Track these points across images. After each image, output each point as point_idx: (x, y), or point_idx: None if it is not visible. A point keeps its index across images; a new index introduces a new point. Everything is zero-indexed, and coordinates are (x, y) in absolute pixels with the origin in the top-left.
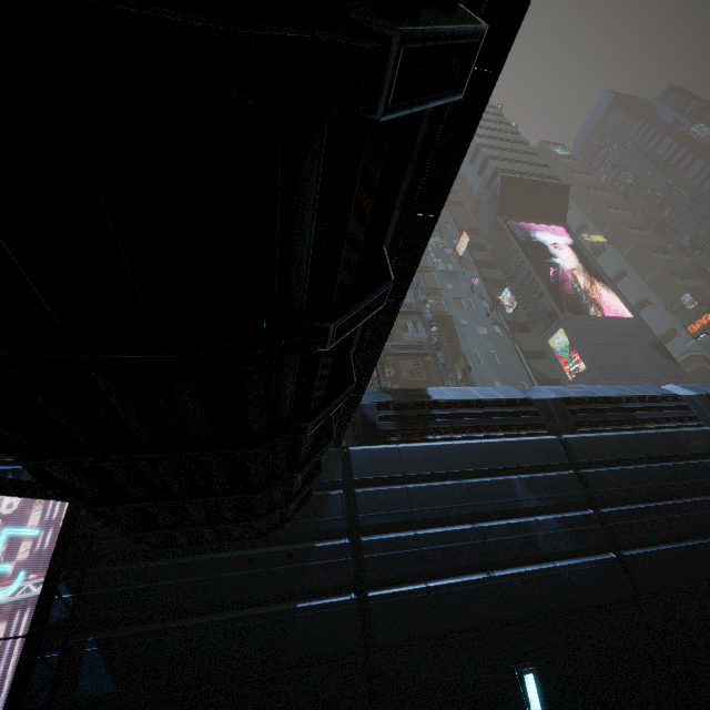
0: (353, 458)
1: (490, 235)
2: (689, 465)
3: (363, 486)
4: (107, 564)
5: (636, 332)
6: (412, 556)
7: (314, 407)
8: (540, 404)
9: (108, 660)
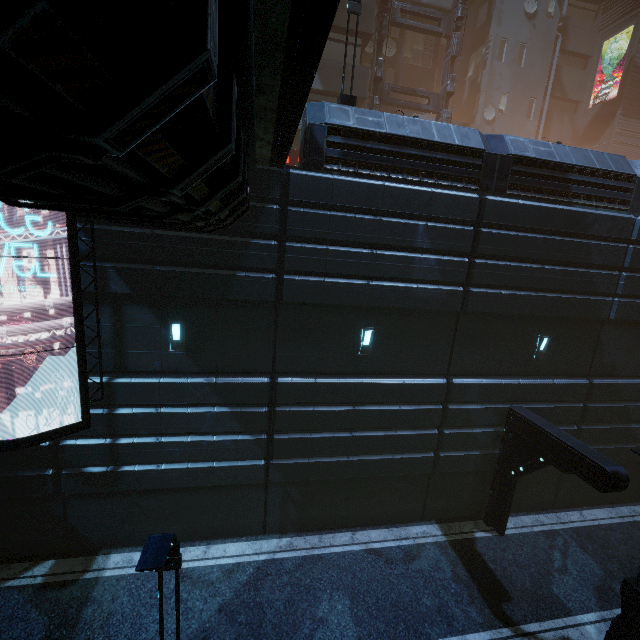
0: (291, 181)
1: None
2: (575, 243)
3: (296, 205)
4: (107, 224)
5: None
6: (319, 262)
7: (203, 197)
8: (489, 159)
9: (123, 278)
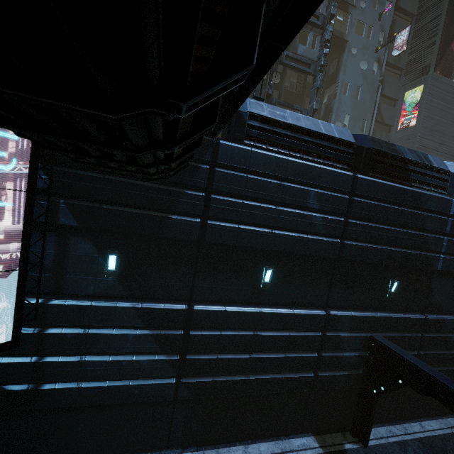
0: (220, 149)
1: None
2: (415, 213)
3: (222, 167)
4: (65, 166)
5: None
6: (236, 212)
7: (181, 136)
8: (358, 149)
9: (72, 212)
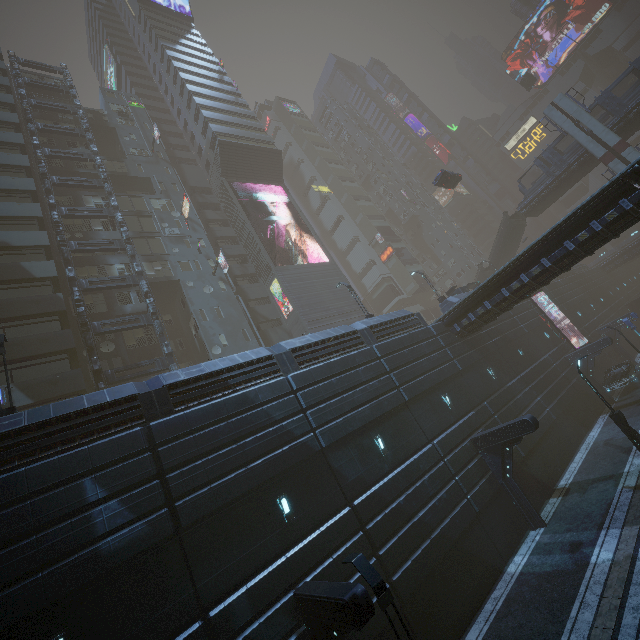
0: None
1: (220, 195)
2: (252, 414)
3: None
4: None
5: (330, 273)
6: None
7: None
8: (144, 397)
9: None
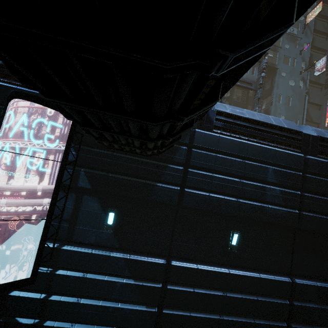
0: (196, 135)
1: None
2: None
3: (196, 148)
4: (88, 146)
5: None
6: (207, 182)
7: (191, 109)
8: (305, 136)
9: (88, 178)
